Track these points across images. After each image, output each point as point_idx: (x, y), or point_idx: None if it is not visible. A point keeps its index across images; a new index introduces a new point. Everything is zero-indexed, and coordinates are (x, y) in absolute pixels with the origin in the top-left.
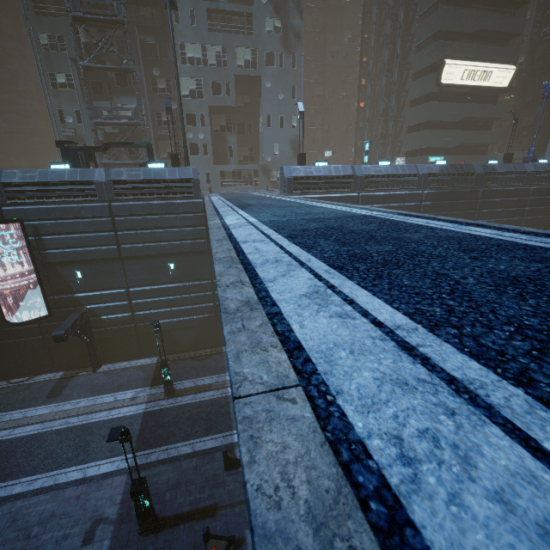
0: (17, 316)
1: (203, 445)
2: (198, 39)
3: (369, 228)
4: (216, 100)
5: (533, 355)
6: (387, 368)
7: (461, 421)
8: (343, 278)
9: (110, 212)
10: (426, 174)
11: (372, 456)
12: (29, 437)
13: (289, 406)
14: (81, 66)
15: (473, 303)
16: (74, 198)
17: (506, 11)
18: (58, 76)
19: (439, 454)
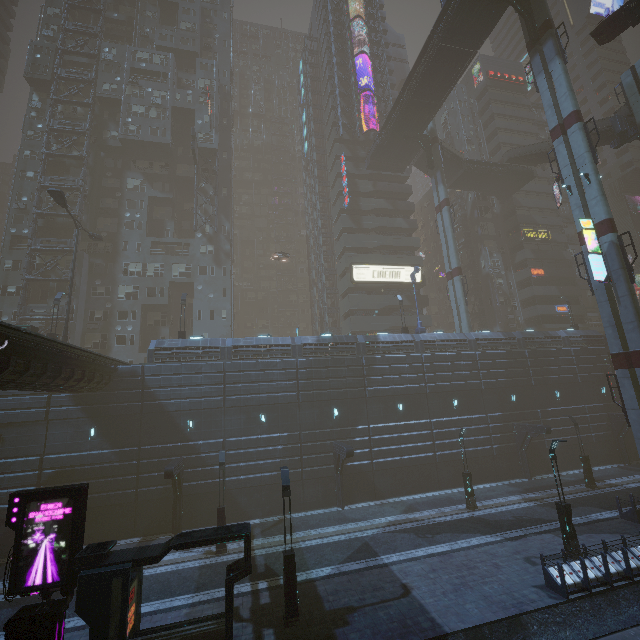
0: None
1: None
2: (141, 259)
3: None
4: (149, 300)
5: None
6: None
7: None
8: None
9: None
10: (300, 344)
11: None
12: None
13: None
14: (24, 279)
15: None
16: None
17: (404, 234)
18: (10, 287)
19: None
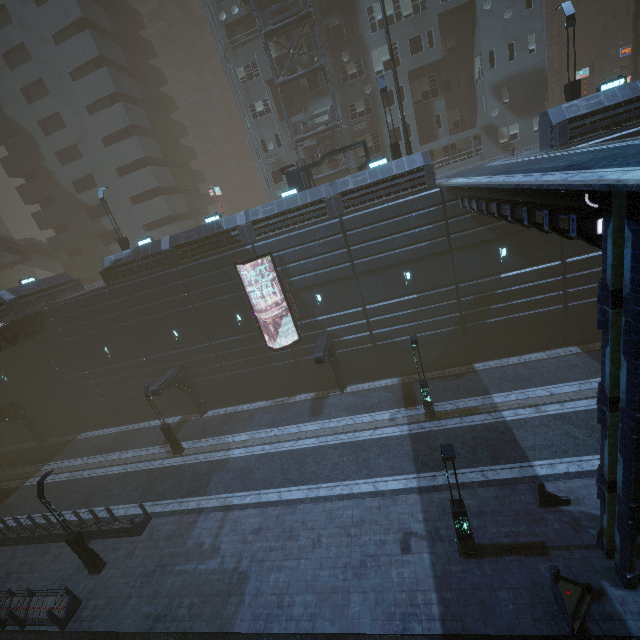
0: (274, 343)
1: (495, 474)
2: None
3: None
4: (416, 60)
5: None
6: None
7: None
8: None
9: (341, 228)
10: None
11: None
12: (312, 449)
13: None
14: (277, 85)
15: None
16: (307, 221)
17: None
18: (257, 106)
19: None
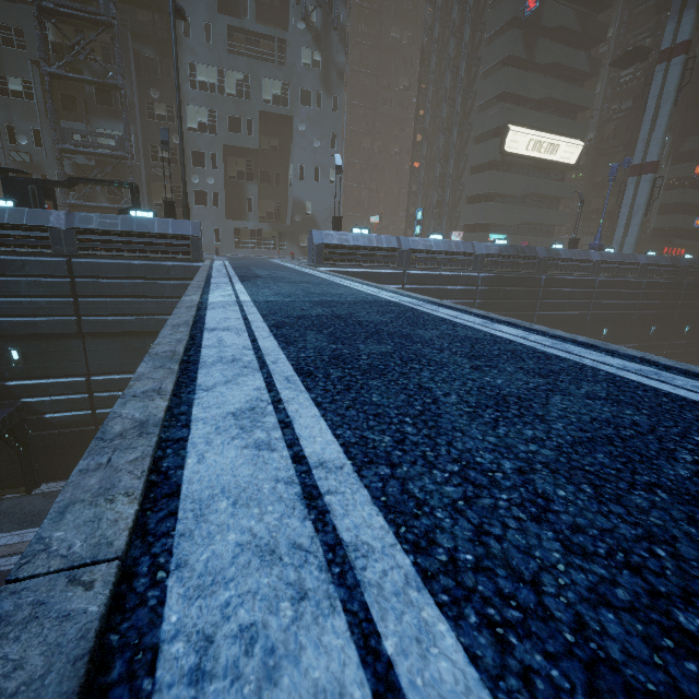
0: None
1: None
2: (214, 60)
3: (382, 319)
4: (233, 138)
5: (456, 506)
6: (264, 527)
7: (306, 610)
8: (301, 389)
9: (69, 271)
10: (483, 254)
11: (156, 671)
12: None
13: (76, 595)
14: (45, 72)
15: (434, 431)
16: (16, 247)
17: (575, 81)
18: (11, 81)
19: (243, 664)
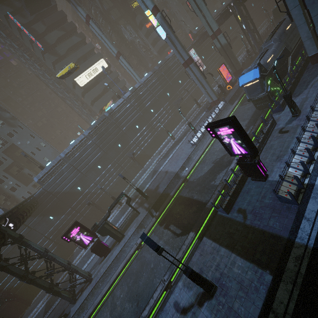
0: None
1: None
2: None
3: None
4: (3, 166)
5: None
6: None
7: None
8: None
9: None
10: (88, 134)
11: None
12: None
13: None
14: None
15: None
16: None
17: (82, 44)
18: None
19: None
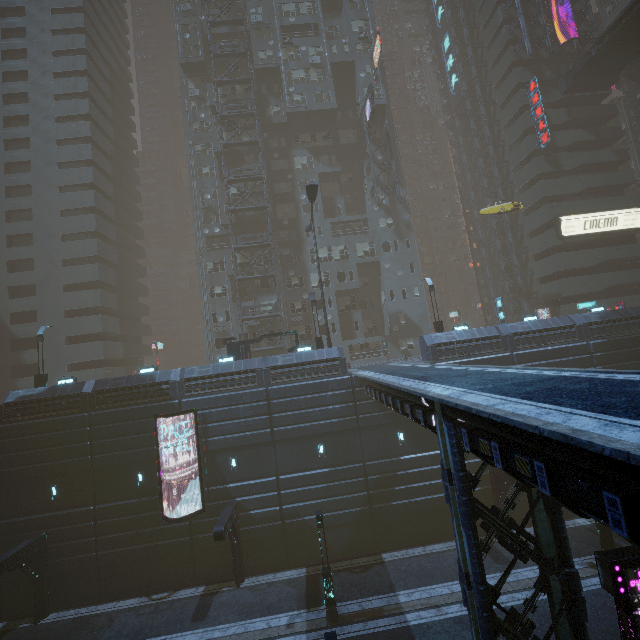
0: (173, 511)
1: None
2: (325, 244)
3: (584, 386)
4: (341, 285)
5: None
6: None
7: None
8: (613, 417)
9: (267, 396)
10: (585, 324)
11: None
12: None
13: None
14: (237, 279)
15: None
16: (237, 385)
17: (607, 169)
18: (216, 289)
19: None
